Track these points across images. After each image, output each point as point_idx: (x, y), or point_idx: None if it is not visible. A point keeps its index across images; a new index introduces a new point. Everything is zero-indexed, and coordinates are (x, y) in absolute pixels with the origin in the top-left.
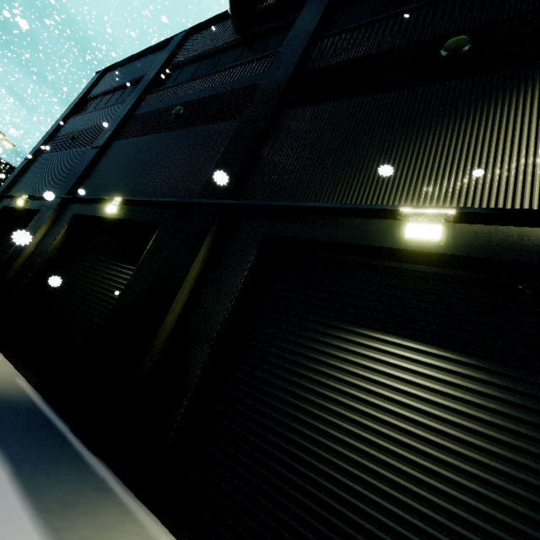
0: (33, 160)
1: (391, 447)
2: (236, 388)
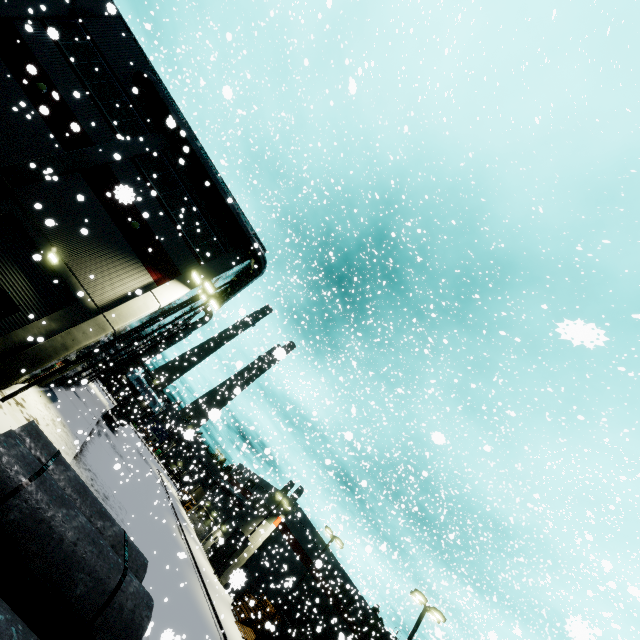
0: None
1: None
2: None
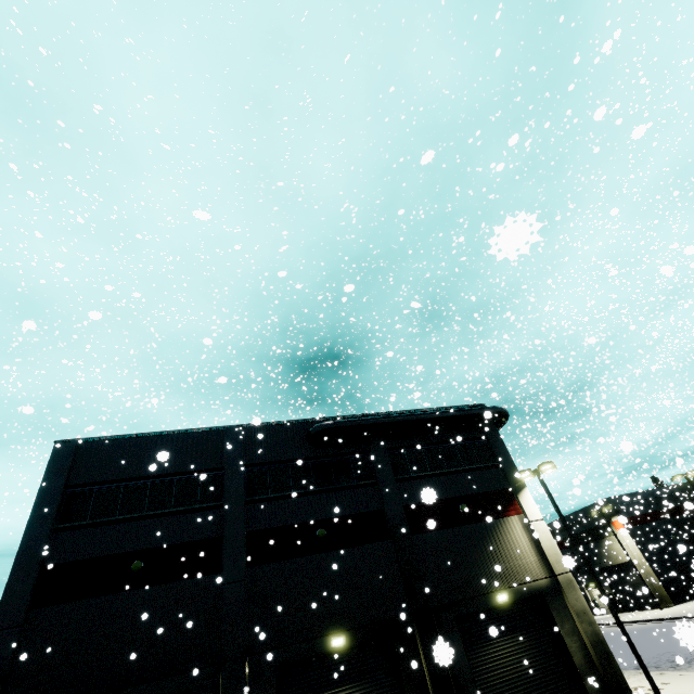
0: (23, 625)
1: (528, 671)
2: (487, 692)
